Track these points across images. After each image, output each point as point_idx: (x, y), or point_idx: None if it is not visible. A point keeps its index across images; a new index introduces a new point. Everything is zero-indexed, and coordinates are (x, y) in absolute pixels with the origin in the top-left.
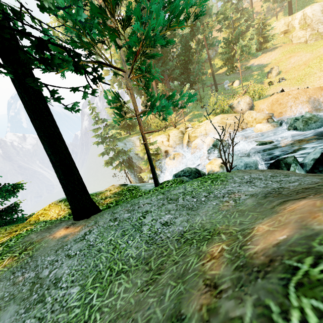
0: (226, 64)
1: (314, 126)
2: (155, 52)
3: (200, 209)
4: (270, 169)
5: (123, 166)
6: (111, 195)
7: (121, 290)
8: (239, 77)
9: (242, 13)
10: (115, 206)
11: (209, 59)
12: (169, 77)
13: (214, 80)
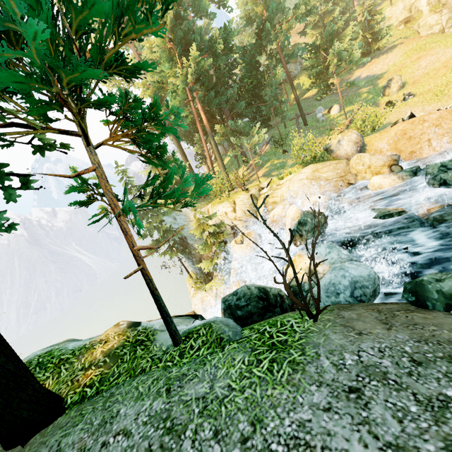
0: (316, 82)
1: None
2: (205, 78)
3: None
4: (406, 316)
5: (174, 251)
6: (100, 358)
7: None
8: (339, 100)
9: (335, 2)
10: (93, 396)
11: (288, 78)
12: (231, 112)
13: (300, 109)
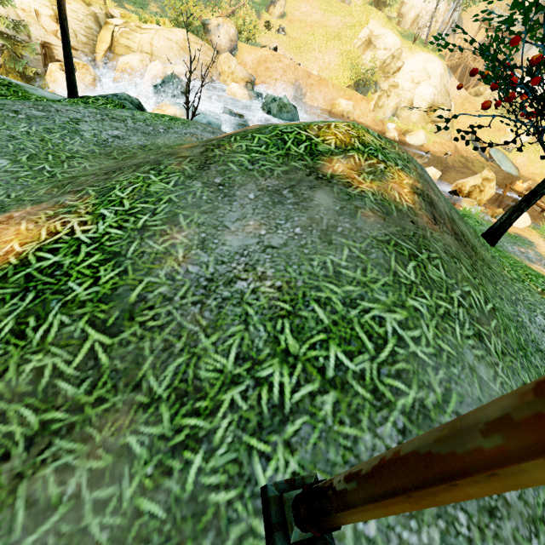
0: None
1: (285, 117)
2: None
3: (160, 136)
4: None
5: None
6: None
7: (86, 166)
8: None
9: None
10: None
11: None
12: None
13: None
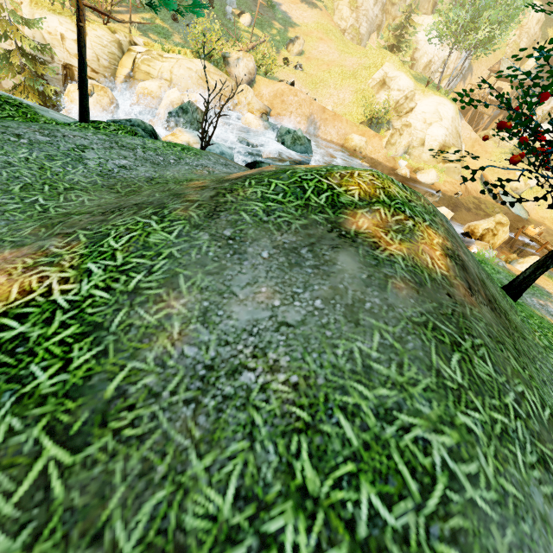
0: None
1: (299, 149)
2: None
3: (170, 167)
4: (245, 167)
5: None
6: None
7: (84, 200)
8: (254, 12)
9: None
10: None
11: None
12: None
13: None
